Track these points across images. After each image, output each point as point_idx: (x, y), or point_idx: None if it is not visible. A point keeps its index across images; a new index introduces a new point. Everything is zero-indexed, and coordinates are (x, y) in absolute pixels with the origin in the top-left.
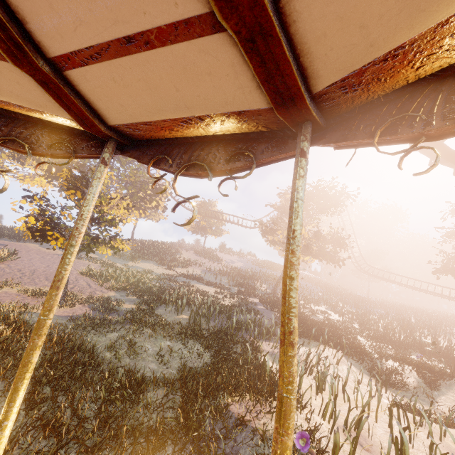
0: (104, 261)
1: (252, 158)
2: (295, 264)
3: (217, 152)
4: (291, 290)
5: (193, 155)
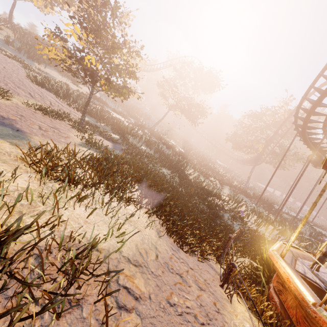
0: (16, 58)
1: None
2: None
3: None
4: None
5: None
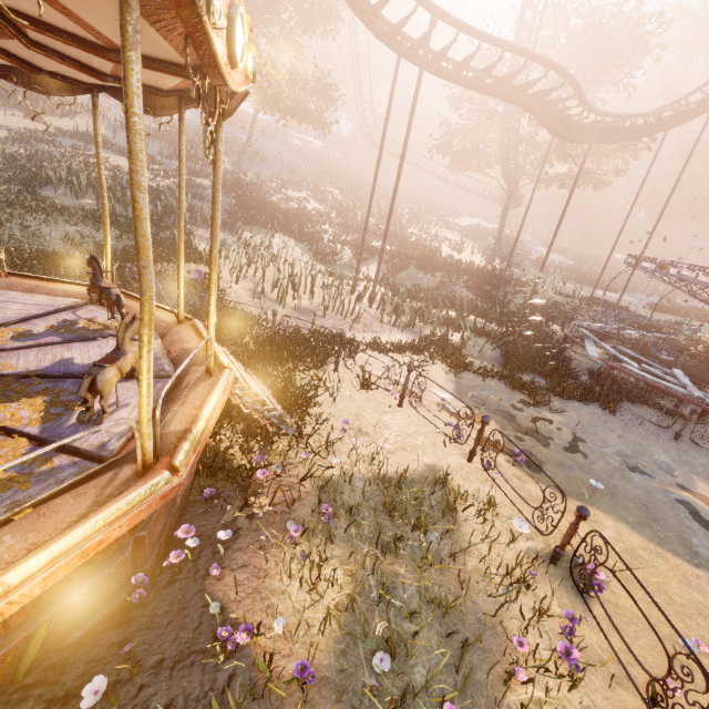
0: None
1: (73, 92)
2: (100, 159)
3: (49, 81)
4: (100, 170)
5: (32, 78)
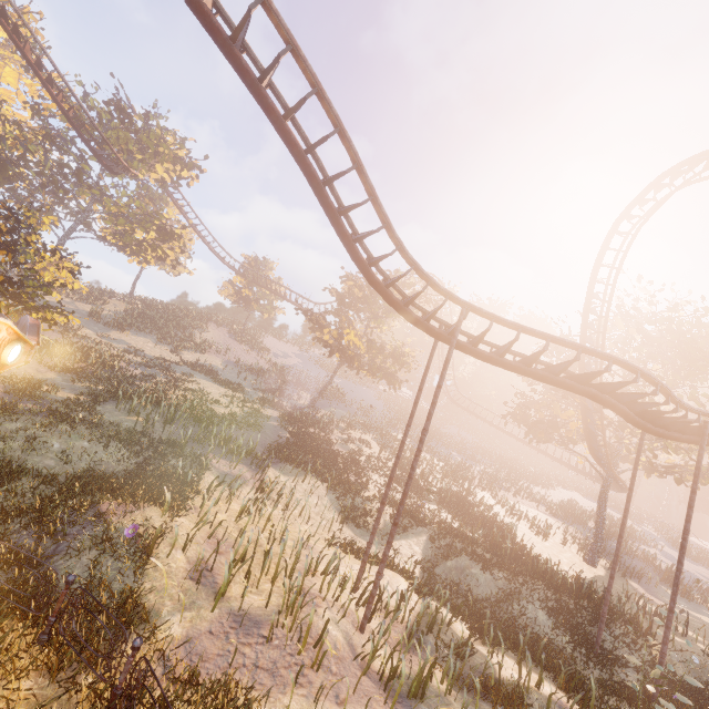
0: (68, 325)
1: None
2: None
3: None
4: None
5: None
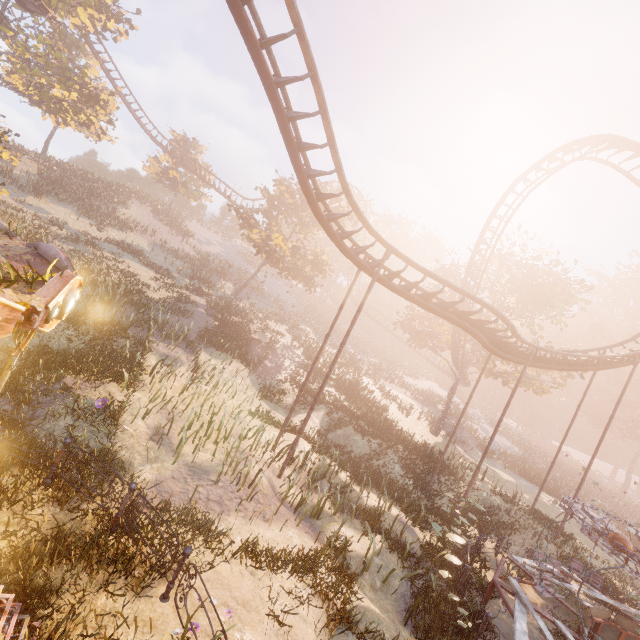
0: None
1: None
2: None
3: None
4: None
5: None
